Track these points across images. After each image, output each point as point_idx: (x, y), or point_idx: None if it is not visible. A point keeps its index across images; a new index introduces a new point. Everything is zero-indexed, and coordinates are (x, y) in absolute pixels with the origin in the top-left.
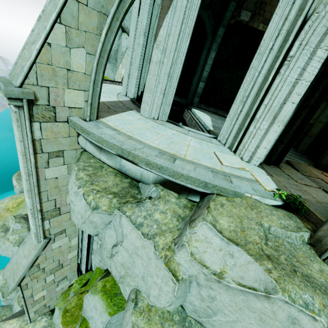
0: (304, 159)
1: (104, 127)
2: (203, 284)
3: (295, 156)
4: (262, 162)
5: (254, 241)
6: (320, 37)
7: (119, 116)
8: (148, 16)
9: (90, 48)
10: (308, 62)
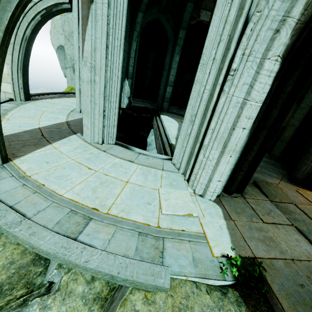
0: (278, 169)
1: (7, 177)
2: None
3: (268, 166)
4: (220, 194)
5: None
6: (267, 44)
7: (48, 149)
8: None
9: None
10: (256, 77)
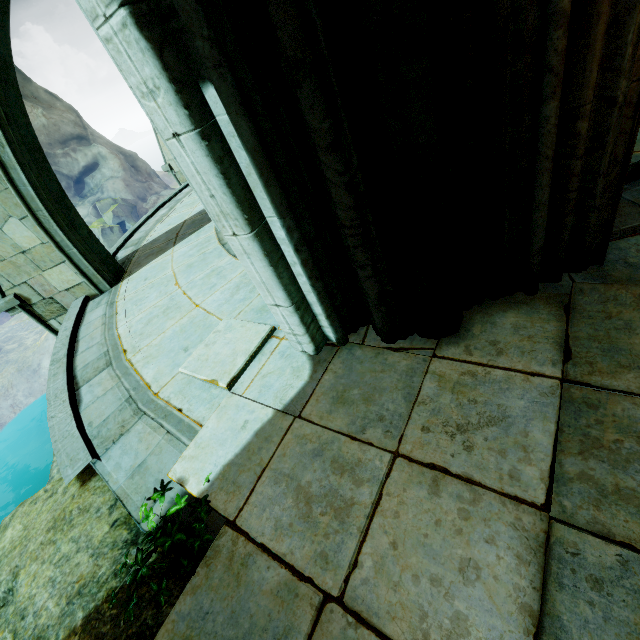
0: None
1: (103, 304)
2: None
3: None
4: (339, 339)
5: None
6: None
7: (164, 256)
8: None
9: (19, 211)
10: None
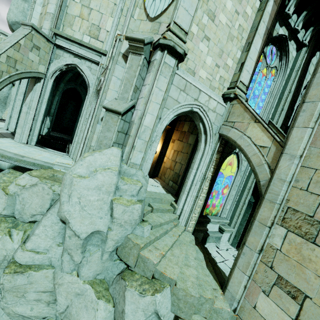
0: None
1: None
2: (20, 193)
3: None
4: None
5: (44, 176)
6: None
7: None
8: (27, 86)
9: None
10: None
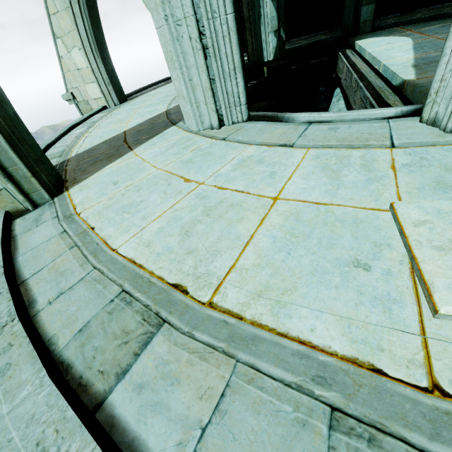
0: None
1: (48, 220)
2: None
3: None
4: None
5: None
6: None
7: (125, 159)
8: None
9: None
10: None
